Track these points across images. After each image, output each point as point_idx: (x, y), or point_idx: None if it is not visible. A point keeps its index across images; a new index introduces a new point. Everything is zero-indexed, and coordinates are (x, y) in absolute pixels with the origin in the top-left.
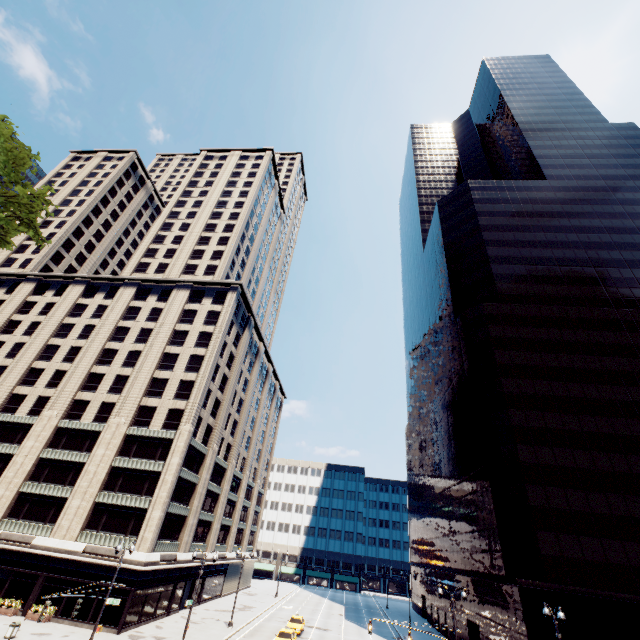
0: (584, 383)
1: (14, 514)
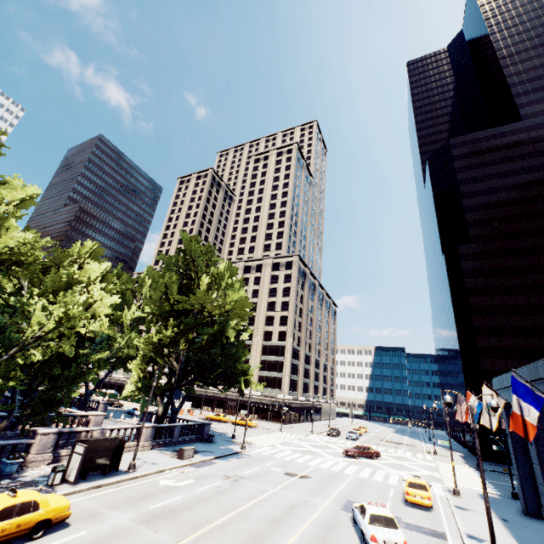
0: (529, 294)
1: None
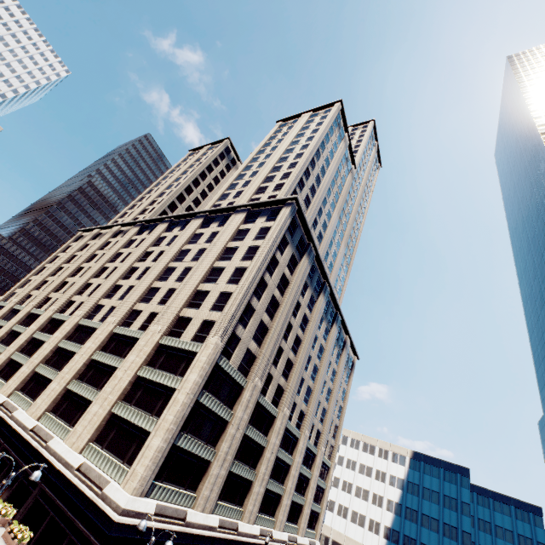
0: None
1: (55, 409)
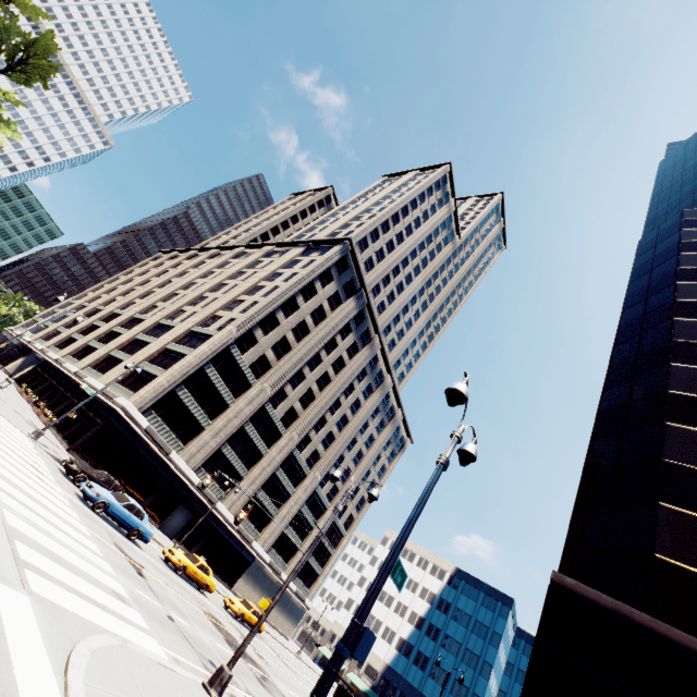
0: None
1: (96, 367)
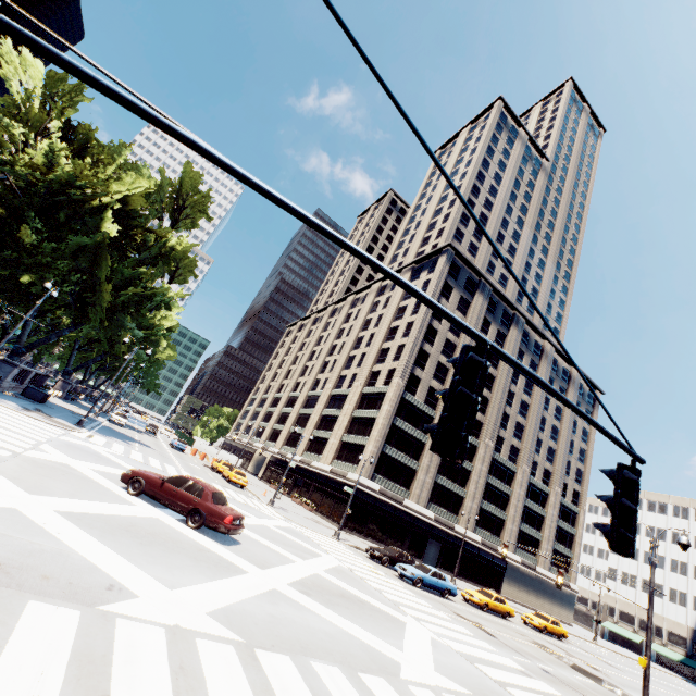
0: None
1: (309, 449)
